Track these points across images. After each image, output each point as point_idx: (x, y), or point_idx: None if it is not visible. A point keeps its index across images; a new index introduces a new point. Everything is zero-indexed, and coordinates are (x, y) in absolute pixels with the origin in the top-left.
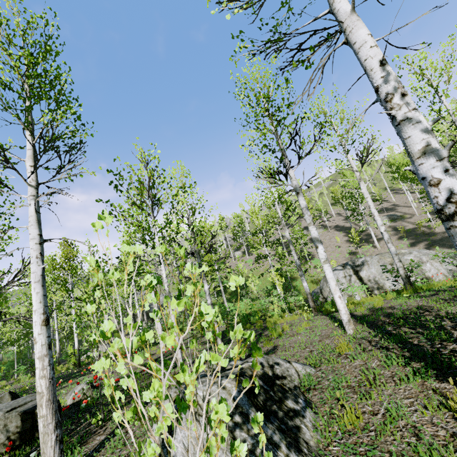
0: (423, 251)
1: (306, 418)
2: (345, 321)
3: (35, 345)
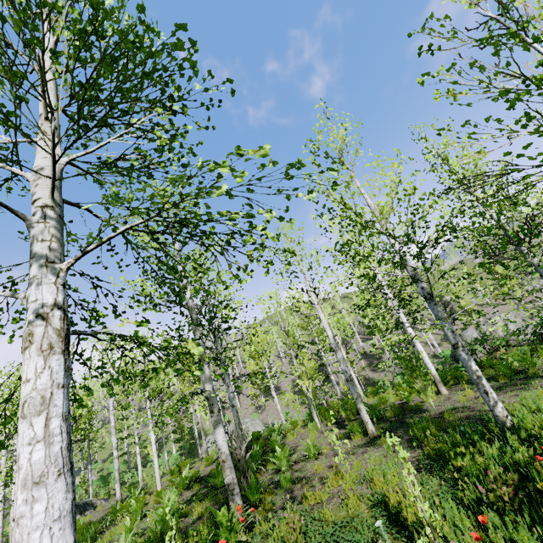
0: (253, 421)
1: (90, 510)
2: (140, 480)
3: (12, 502)
